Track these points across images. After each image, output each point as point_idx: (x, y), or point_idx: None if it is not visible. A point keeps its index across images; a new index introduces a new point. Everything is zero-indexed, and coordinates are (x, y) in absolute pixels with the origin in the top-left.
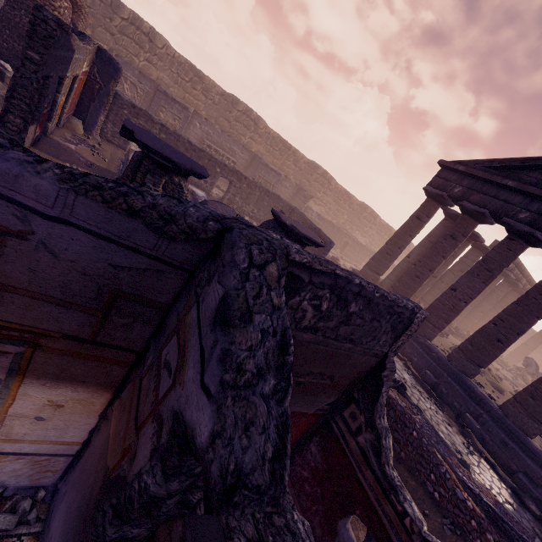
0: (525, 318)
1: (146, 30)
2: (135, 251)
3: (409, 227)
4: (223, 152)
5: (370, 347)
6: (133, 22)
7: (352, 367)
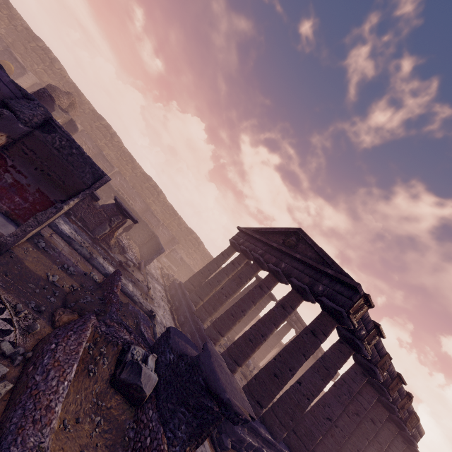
0: (246, 300)
1: (112, 132)
2: (16, 97)
3: (217, 258)
4: (127, 197)
5: (82, 176)
6: (106, 127)
7: (74, 183)
